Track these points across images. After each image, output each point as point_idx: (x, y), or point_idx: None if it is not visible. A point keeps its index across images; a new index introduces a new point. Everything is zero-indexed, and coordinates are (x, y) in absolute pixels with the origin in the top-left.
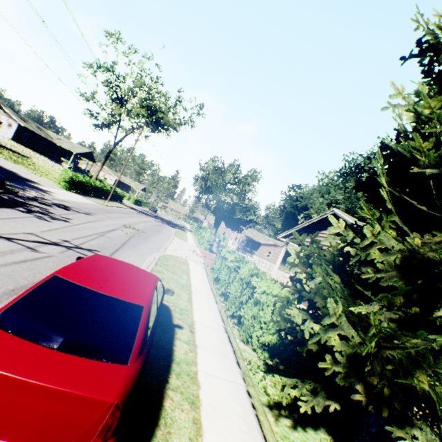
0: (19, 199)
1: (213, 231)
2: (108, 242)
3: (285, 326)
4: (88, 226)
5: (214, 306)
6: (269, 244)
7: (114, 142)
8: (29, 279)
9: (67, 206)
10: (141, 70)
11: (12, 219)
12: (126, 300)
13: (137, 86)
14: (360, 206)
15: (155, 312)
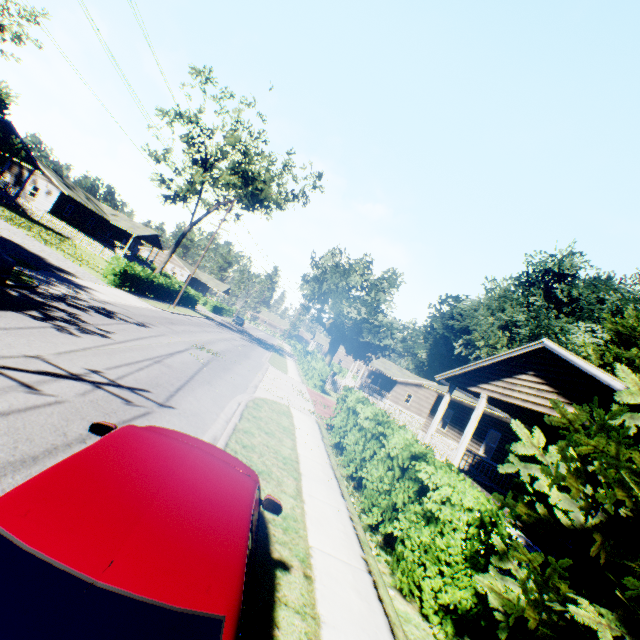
0: (36, 297)
1: (327, 359)
2: (166, 375)
3: (547, 631)
4: (138, 345)
5: (340, 507)
6: (409, 382)
7: (191, 222)
8: (1, 455)
9: (111, 311)
10: (237, 121)
11: (11, 331)
12: (173, 604)
13: (230, 144)
14: (553, 333)
15: (246, 586)
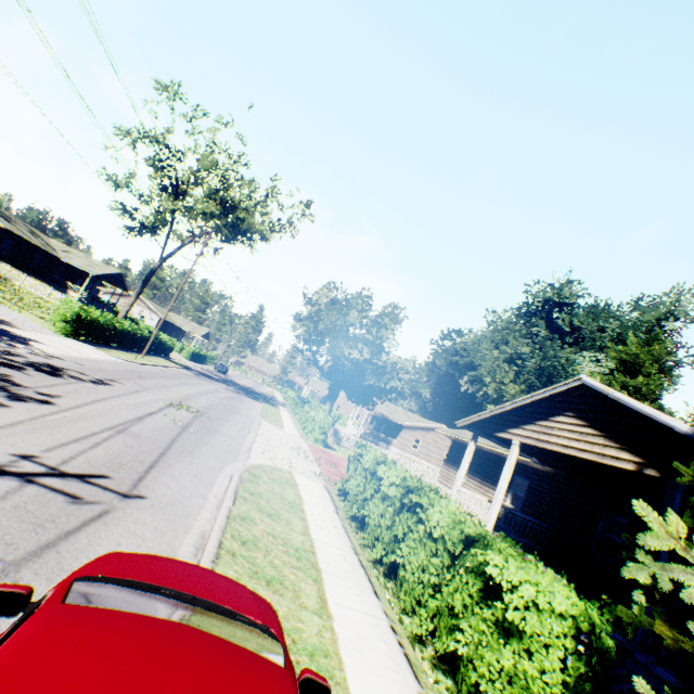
0: None
1: (327, 407)
2: (133, 448)
3: None
4: (95, 410)
5: (377, 612)
6: (416, 426)
7: (161, 257)
8: None
9: (58, 367)
10: (213, 142)
11: None
12: None
13: (205, 168)
14: (560, 364)
15: None
